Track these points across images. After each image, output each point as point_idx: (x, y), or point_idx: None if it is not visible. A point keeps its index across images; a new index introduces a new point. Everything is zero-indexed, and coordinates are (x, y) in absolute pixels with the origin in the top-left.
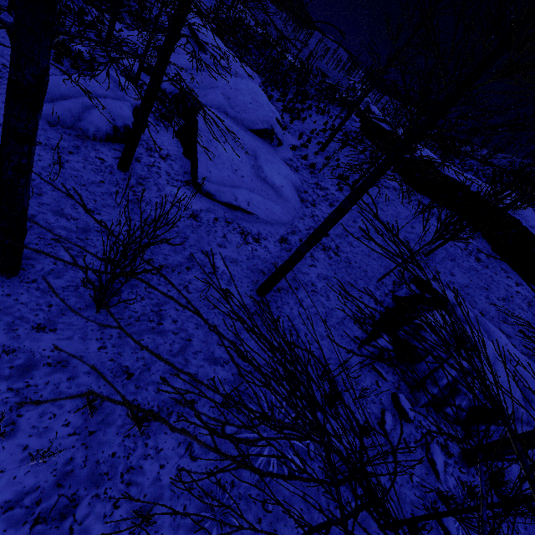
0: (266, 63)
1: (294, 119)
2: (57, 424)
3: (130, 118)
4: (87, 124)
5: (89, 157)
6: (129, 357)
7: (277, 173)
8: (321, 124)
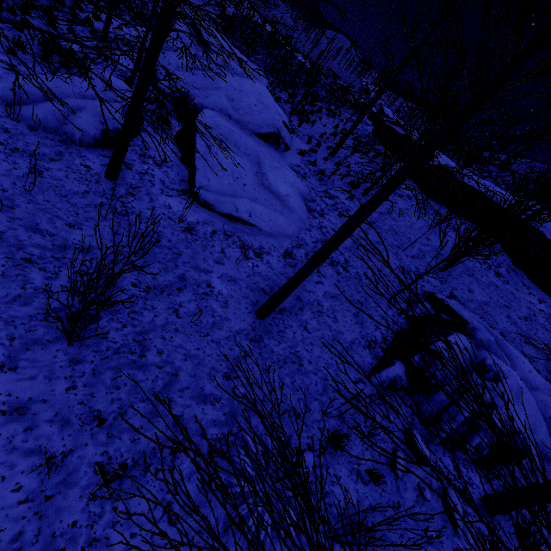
0: (274, 63)
1: (303, 123)
2: (5, 489)
3: (122, 121)
4: (72, 128)
5: (73, 164)
6: (103, 398)
7: (282, 181)
8: (331, 128)
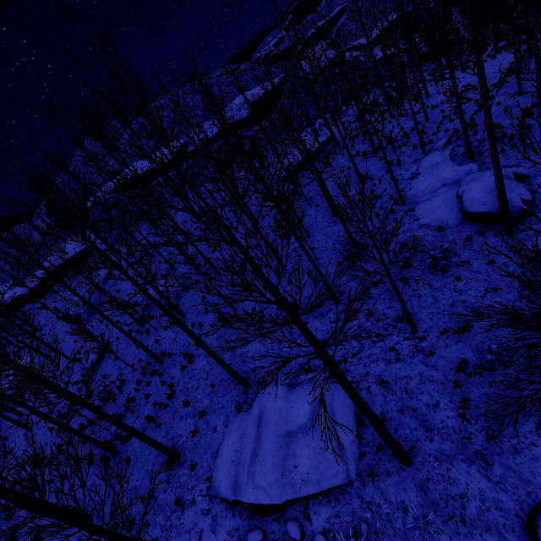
0: None
1: None
2: None
3: None
4: None
5: None
6: None
7: None
8: None
